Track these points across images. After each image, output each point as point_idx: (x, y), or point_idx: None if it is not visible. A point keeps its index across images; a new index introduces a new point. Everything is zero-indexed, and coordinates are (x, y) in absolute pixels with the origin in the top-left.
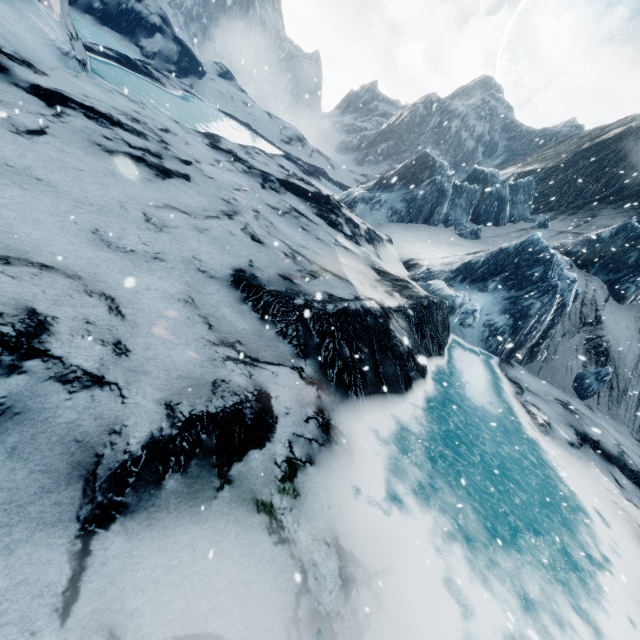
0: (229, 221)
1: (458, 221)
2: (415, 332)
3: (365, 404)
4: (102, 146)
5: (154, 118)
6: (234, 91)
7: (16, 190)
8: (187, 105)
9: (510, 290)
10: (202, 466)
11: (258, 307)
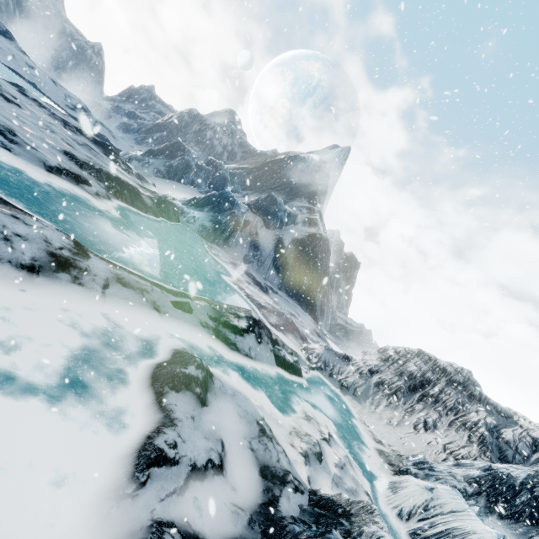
0: (53, 133)
1: (200, 185)
2: (156, 206)
3: (126, 206)
4: None
5: None
6: (16, 51)
7: None
8: None
9: (215, 213)
10: (71, 179)
11: (78, 164)
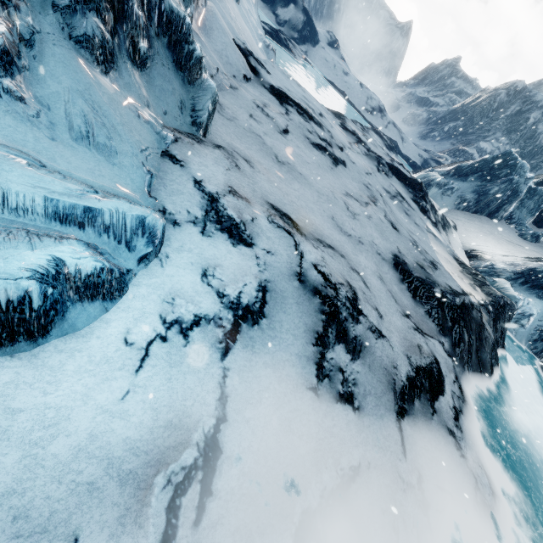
0: (376, 208)
1: (521, 221)
2: (491, 325)
3: (472, 378)
4: (309, 139)
5: (311, 101)
6: (337, 59)
7: (297, 183)
8: (308, 75)
9: None
10: (424, 398)
11: (411, 288)
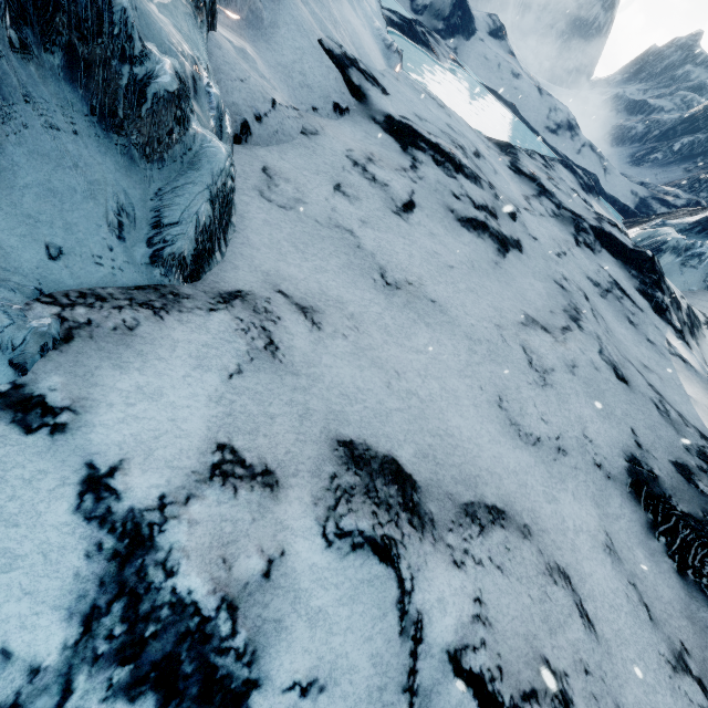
0: (583, 336)
1: None
2: None
3: None
4: (454, 212)
5: (461, 131)
6: (503, 55)
7: (423, 330)
8: (458, 84)
9: None
10: None
11: (673, 548)
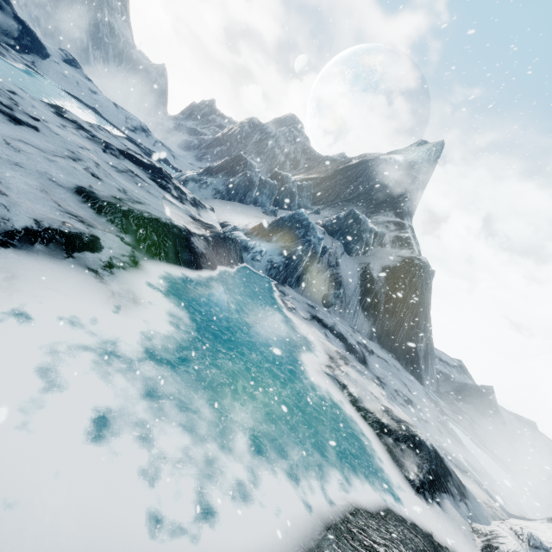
0: (74, 162)
1: (264, 204)
2: (212, 250)
3: (166, 266)
4: None
5: (0, 81)
6: (80, 78)
7: None
8: (29, 78)
9: (286, 242)
10: (57, 247)
11: (95, 207)
